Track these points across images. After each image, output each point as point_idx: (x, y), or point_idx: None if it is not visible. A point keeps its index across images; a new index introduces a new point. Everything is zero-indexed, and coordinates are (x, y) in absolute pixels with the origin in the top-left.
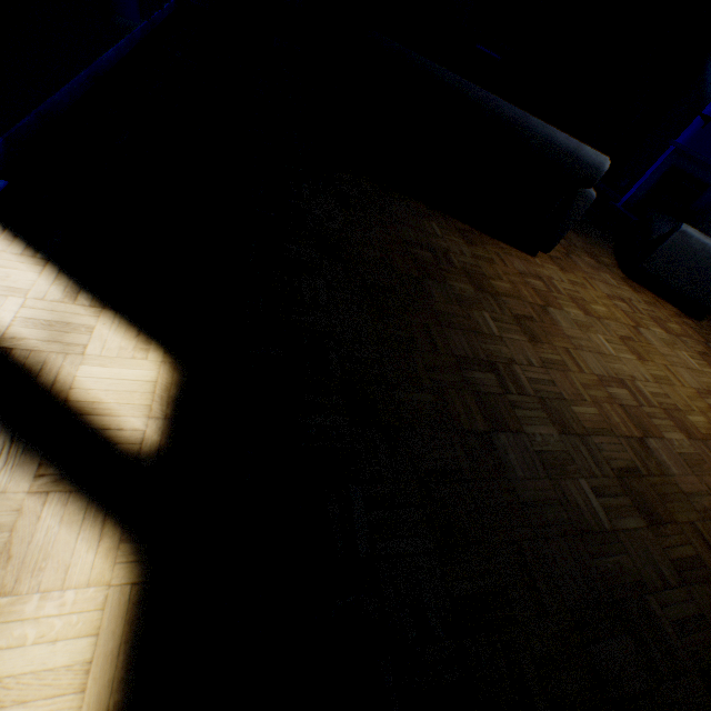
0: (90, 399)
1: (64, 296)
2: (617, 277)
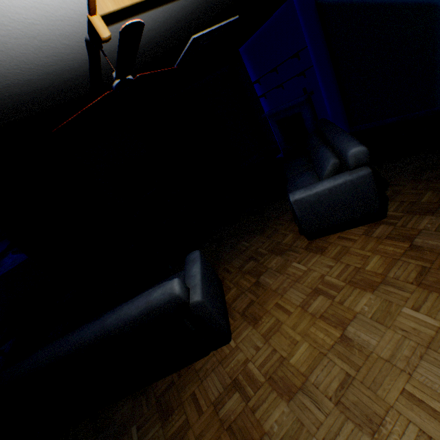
0: None
1: None
2: (302, 251)
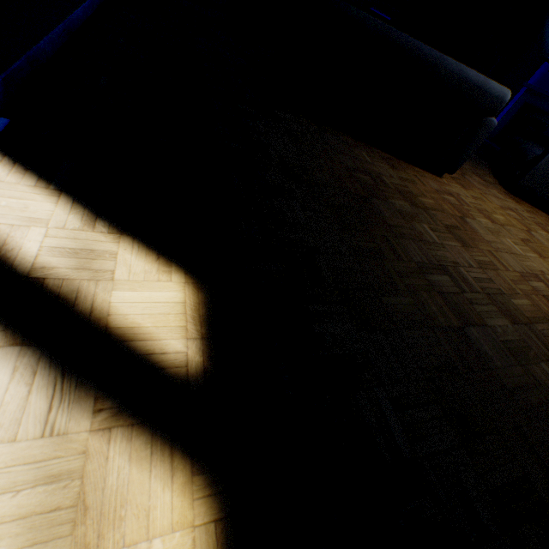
0: (129, 324)
1: (83, 224)
2: (501, 192)
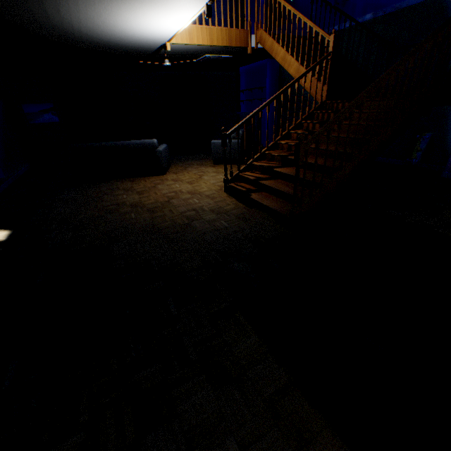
0: None
1: None
2: (208, 166)
